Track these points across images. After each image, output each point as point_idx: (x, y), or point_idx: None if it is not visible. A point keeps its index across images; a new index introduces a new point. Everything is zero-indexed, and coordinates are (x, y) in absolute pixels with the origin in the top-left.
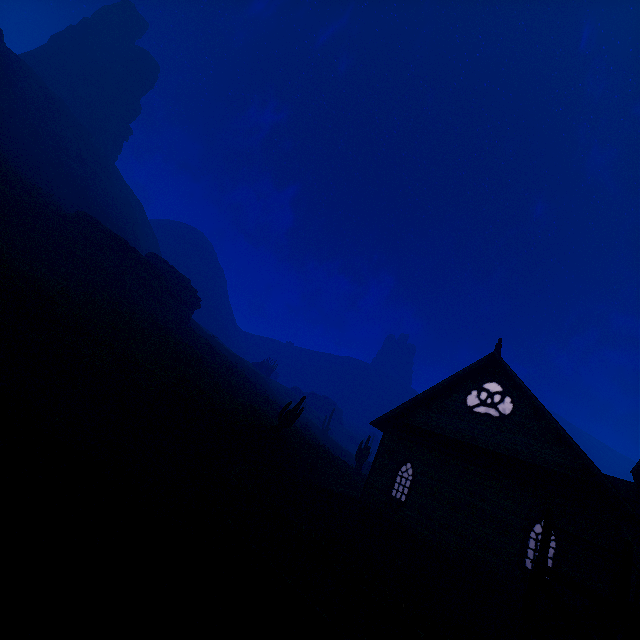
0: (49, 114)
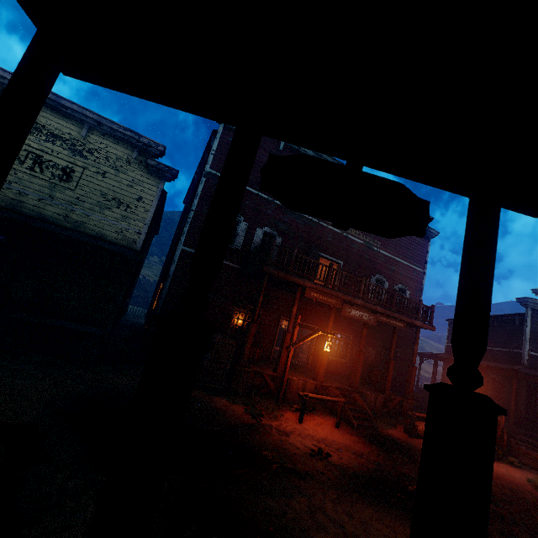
0: None
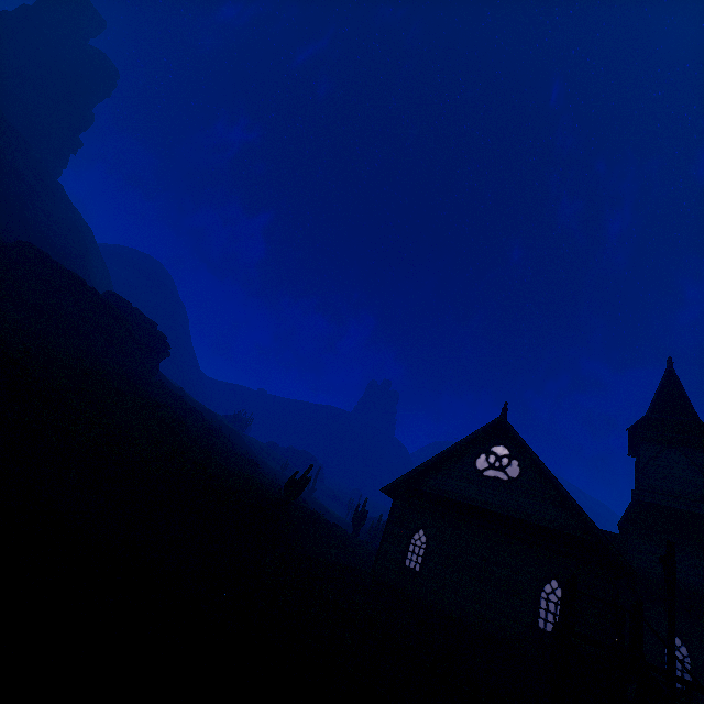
0: None
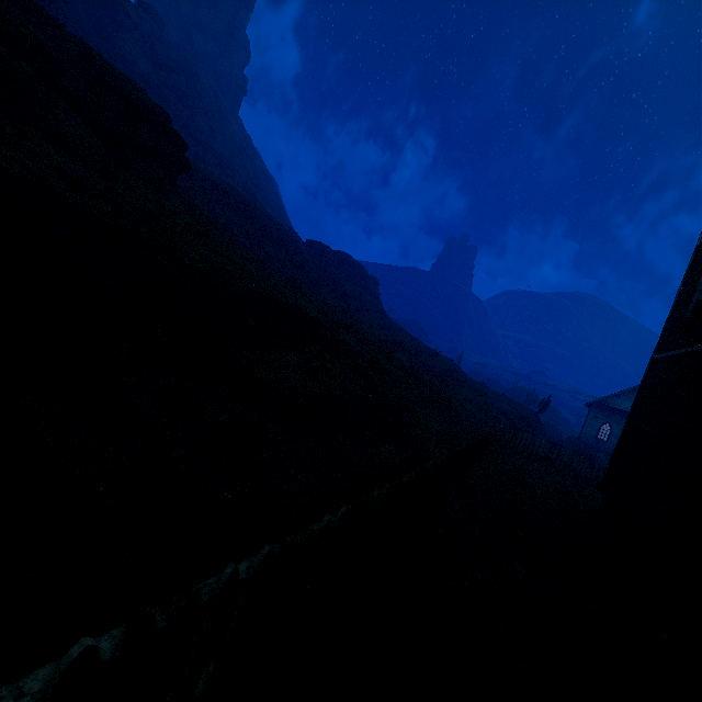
0: (220, 112)
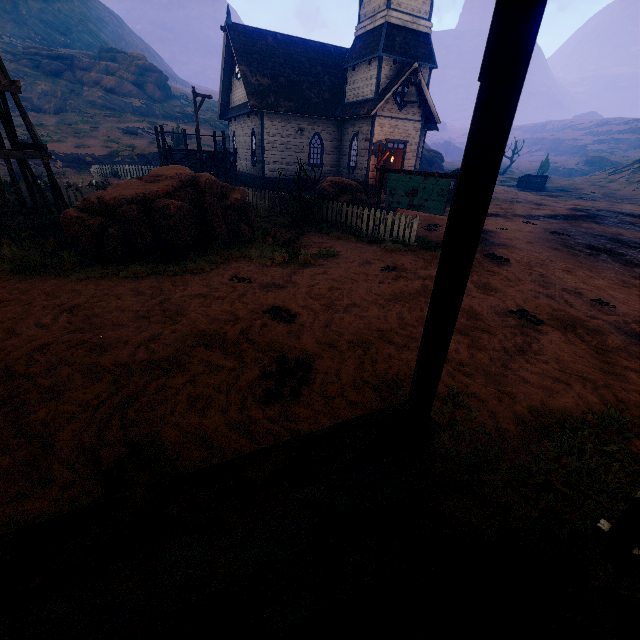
0: None
